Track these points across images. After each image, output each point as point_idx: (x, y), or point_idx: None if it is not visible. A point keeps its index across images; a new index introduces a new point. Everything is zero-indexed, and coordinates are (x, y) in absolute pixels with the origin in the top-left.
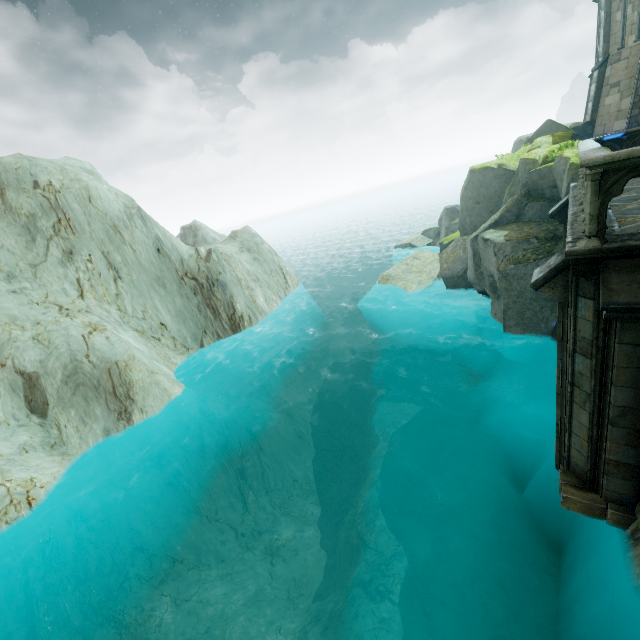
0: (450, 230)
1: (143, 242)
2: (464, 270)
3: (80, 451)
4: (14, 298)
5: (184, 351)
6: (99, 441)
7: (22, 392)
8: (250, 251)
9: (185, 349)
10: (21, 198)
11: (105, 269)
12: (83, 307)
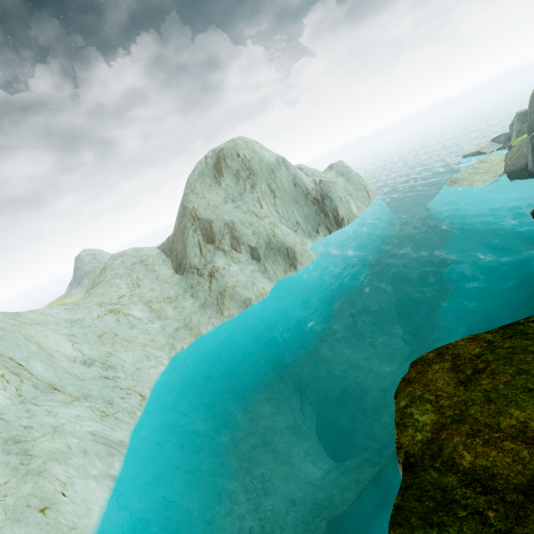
0: (521, 133)
1: (285, 177)
2: (527, 163)
3: (276, 280)
4: (238, 211)
5: (310, 240)
6: (283, 277)
7: (250, 253)
8: (343, 175)
9: (310, 239)
10: (232, 161)
11: (269, 194)
12: (264, 214)
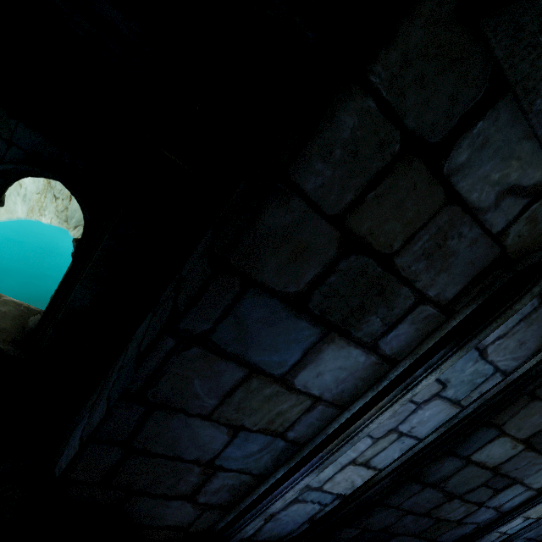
0: None
1: None
2: None
3: None
4: None
5: (62, 220)
6: None
7: None
8: None
9: (64, 221)
10: None
11: None
12: None
